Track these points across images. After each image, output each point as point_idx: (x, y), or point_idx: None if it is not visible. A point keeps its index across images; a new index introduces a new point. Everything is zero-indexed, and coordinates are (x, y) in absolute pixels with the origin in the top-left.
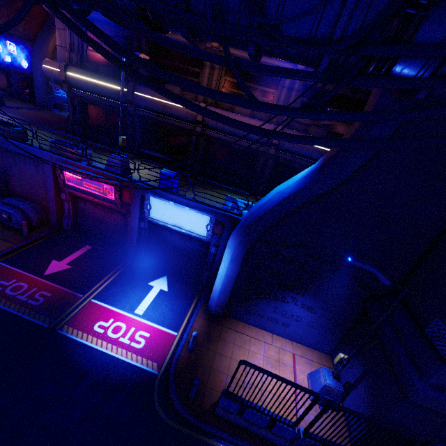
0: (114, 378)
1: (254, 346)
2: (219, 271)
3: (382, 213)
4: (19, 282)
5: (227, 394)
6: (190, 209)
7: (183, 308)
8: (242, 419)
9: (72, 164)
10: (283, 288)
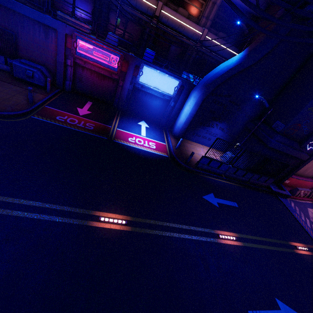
0: (153, 157)
1: (198, 148)
2: (185, 112)
3: (264, 79)
4: (70, 118)
5: (205, 156)
6: (169, 76)
7: (161, 134)
8: (208, 166)
9: (84, 36)
10: (214, 119)
